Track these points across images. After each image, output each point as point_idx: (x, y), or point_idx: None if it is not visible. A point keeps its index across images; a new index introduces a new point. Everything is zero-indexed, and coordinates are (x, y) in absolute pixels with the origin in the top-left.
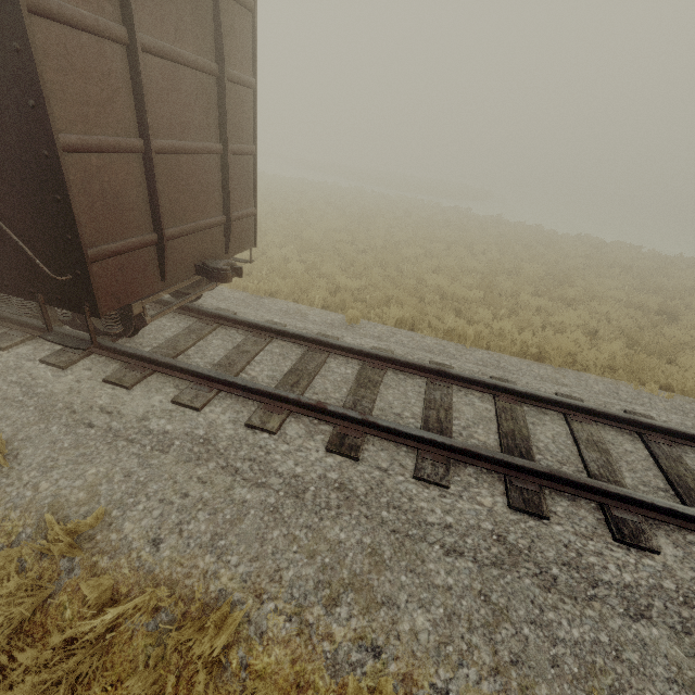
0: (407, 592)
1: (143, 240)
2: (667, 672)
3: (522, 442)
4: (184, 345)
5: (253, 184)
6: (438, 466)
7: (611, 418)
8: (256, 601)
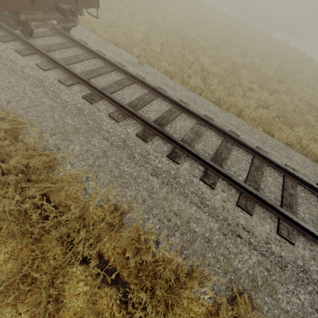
0: (79, 141)
1: None
2: (147, 187)
3: (165, 121)
4: (54, 48)
5: None
6: (120, 115)
7: (216, 128)
8: (31, 126)
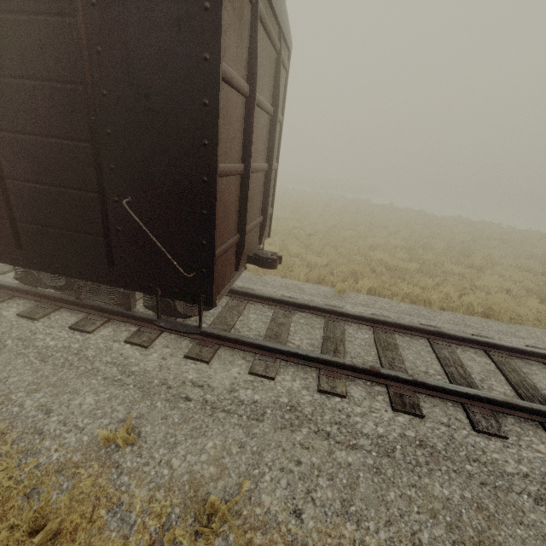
0: (531, 545)
1: (234, 240)
2: None
3: (534, 391)
4: (232, 321)
5: (272, 190)
6: (488, 418)
7: None
8: None
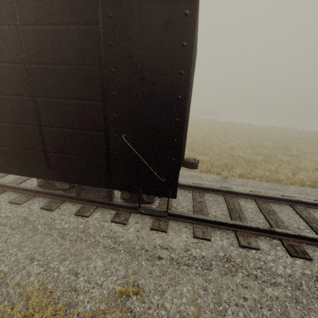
0: None
1: None
2: None
3: None
4: (170, 202)
5: None
6: None
7: None
8: None
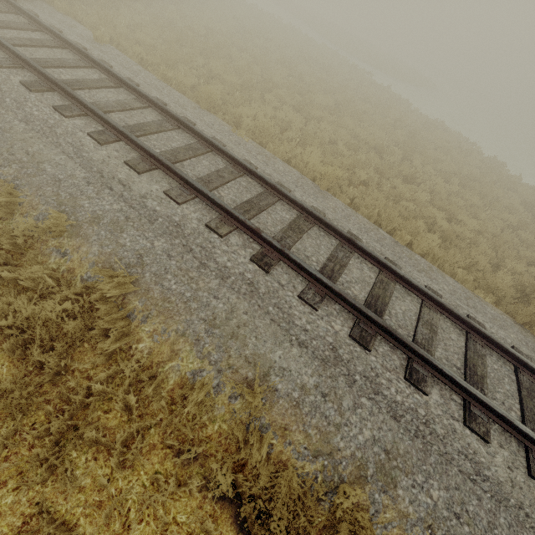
0: None
1: None
2: (2, 127)
3: (80, 84)
4: None
5: None
6: (8, 62)
7: (158, 107)
8: None
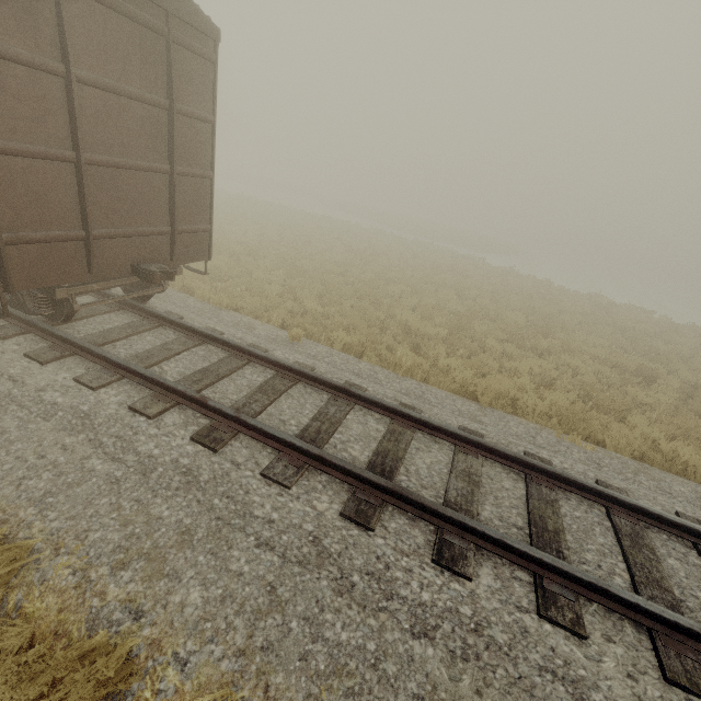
0: (197, 570)
1: (69, 234)
2: (418, 689)
3: (392, 462)
4: (115, 337)
5: (210, 204)
6: (290, 468)
7: (500, 455)
8: (53, 552)
